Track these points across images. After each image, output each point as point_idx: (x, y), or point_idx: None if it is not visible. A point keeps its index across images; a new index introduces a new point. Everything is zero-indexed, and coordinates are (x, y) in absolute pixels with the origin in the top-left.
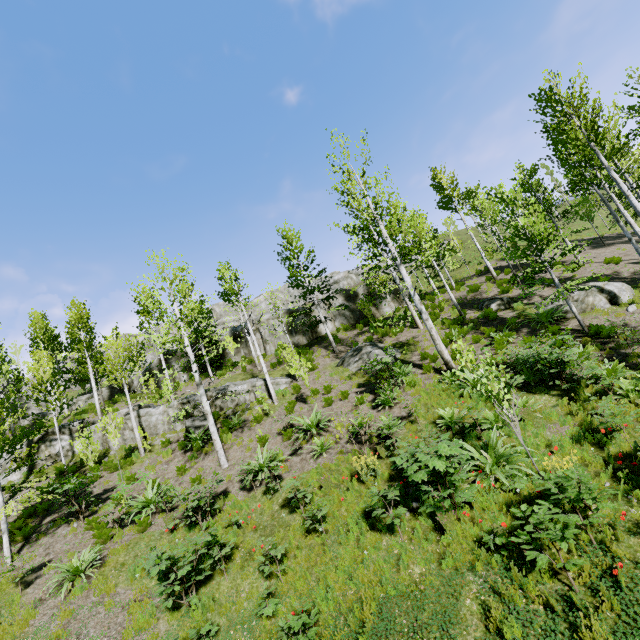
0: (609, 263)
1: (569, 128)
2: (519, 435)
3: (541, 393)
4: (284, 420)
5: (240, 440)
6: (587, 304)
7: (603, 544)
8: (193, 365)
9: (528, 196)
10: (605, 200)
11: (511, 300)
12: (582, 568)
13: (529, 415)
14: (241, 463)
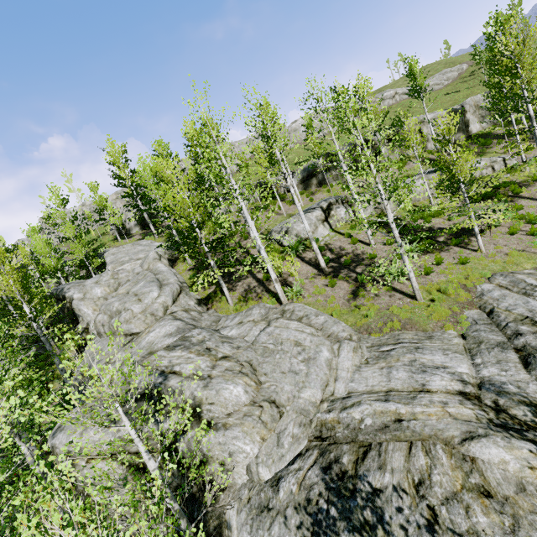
0: None
1: None
2: None
3: None
4: None
5: (535, 191)
6: None
7: None
8: (536, 127)
9: None
10: None
11: None
12: None
13: None
14: None
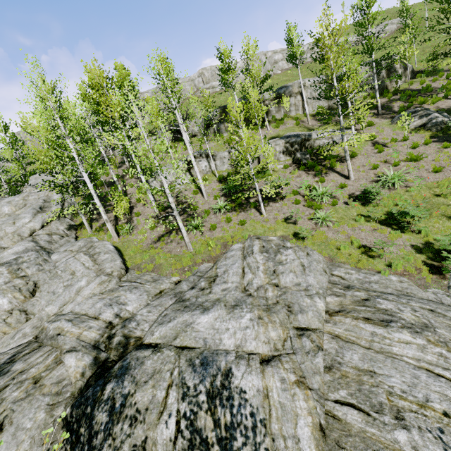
0: None
1: None
2: None
3: None
4: (376, 156)
5: (347, 167)
6: None
7: None
8: (341, 113)
9: None
10: None
11: None
12: None
13: None
14: (363, 178)
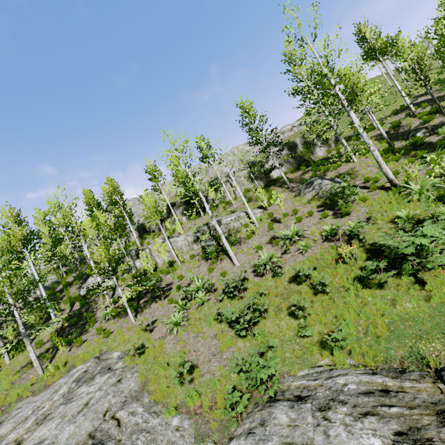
0: None
1: None
2: None
3: None
4: (268, 235)
5: (241, 250)
6: None
7: None
8: (206, 205)
9: None
10: None
11: (434, 127)
12: None
13: None
14: (248, 262)
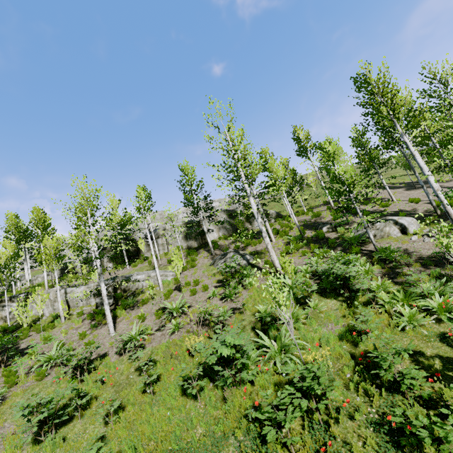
0: (412, 202)
1: (374, 103)
2: (292, 332)
3: (332, 298)
4: (162, 303)
5: (129, 316)
6: (385, 232)
7: (327, 424)
8: (97, 260)
9: (359, 150)
10: (406, 156)
11: (338, 225)
12: (306, 442)
13: (315, 315)
14: (124, 333)
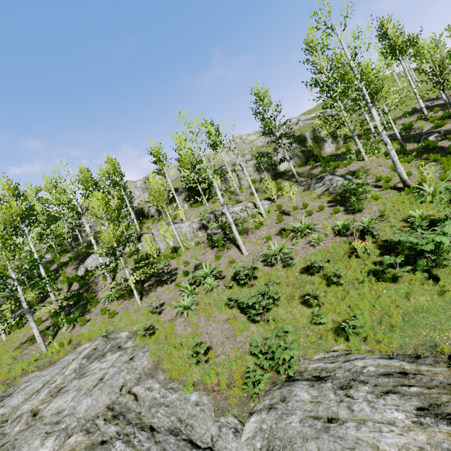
0: None
1: None
2: None
3: None
4: (277, 226)
5: (249, 240)
6: None
7: None
8: (218, 192)
9: None
10: None
11: (446, 132)
12: None
13: None
14: (256, 252)
